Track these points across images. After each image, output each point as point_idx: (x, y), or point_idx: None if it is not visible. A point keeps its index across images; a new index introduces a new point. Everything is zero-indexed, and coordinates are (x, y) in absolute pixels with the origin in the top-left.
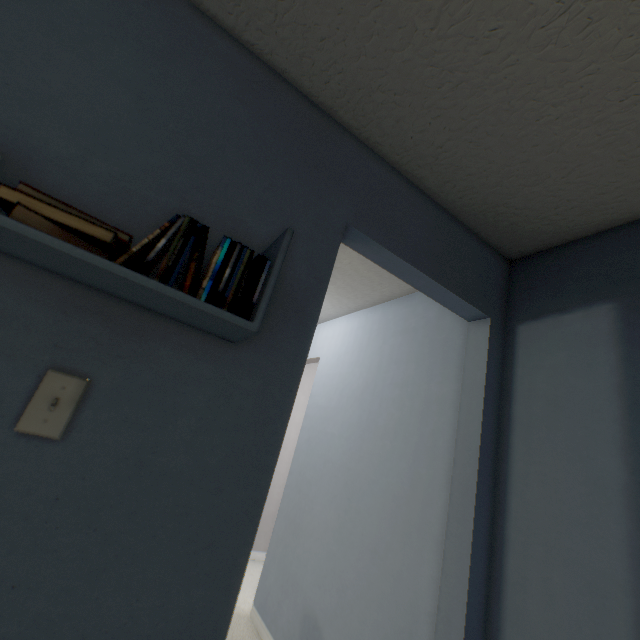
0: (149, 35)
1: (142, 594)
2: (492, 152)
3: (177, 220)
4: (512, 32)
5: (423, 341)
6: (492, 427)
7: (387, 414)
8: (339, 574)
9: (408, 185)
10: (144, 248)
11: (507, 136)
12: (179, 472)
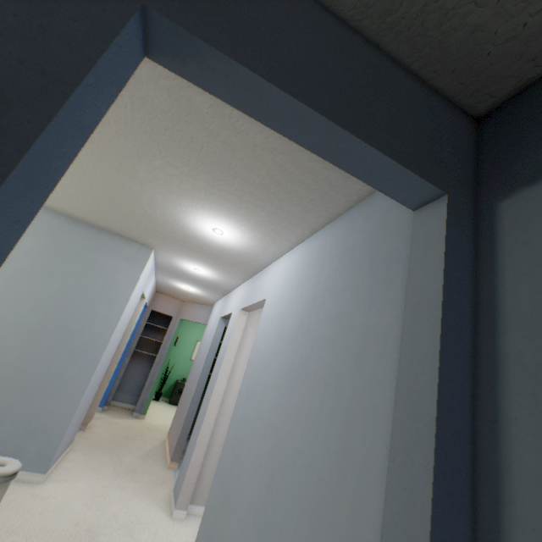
0: None
1: None
2: None
3: None
4: None
5: (361, 260)
6: (461, 376)
7: (318, 358)
8: None
9: None
10: None
11: None
12: None
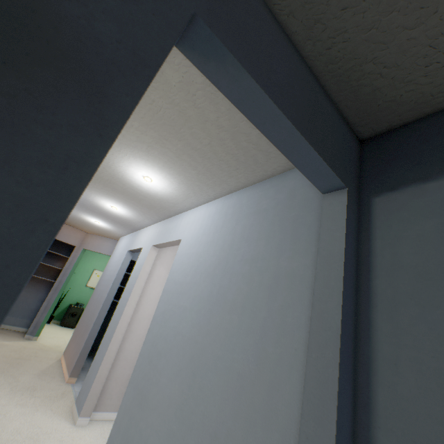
0: None
1: None
2: None
3: None
4: None
5: (274, 220)
6: (351, 303)
7: (236, 289)
8: None
9: (274, 22)
10: None
11: None
12: None
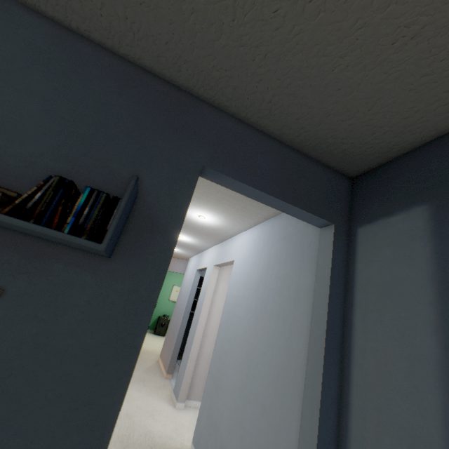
0: (54, 62)
1: (35, 438)
2: (308, 99)
3: (51, 179)
4: (289, 10)
5: (295, 245)
6: (338, 310)
7: (272, 301)
8: (241, 423)
9: (256, 132)
10: (27, 200)
11: (314, 86)
12: (66, 350)
